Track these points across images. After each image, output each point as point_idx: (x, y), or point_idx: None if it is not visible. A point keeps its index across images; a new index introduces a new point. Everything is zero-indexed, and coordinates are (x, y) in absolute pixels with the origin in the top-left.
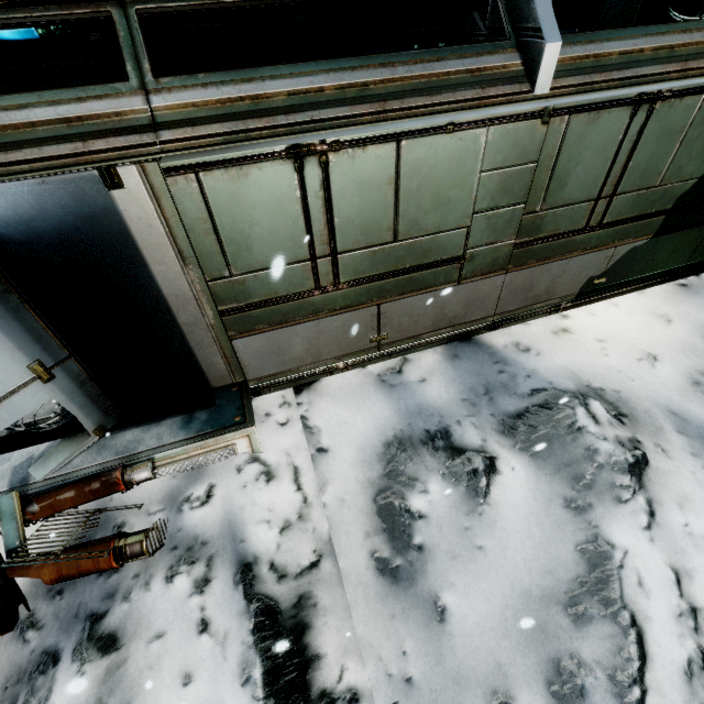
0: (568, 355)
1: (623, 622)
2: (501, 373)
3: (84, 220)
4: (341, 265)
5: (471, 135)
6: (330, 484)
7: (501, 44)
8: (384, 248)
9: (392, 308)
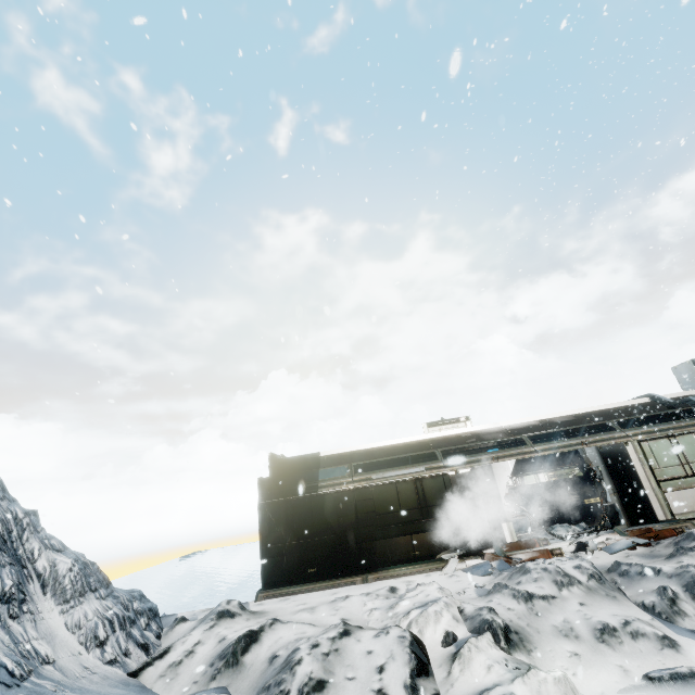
0: None
1: None
2: None
3: (620, 453)
4: (692, 467)
5: None
6: None
7: None
8: None
9: None
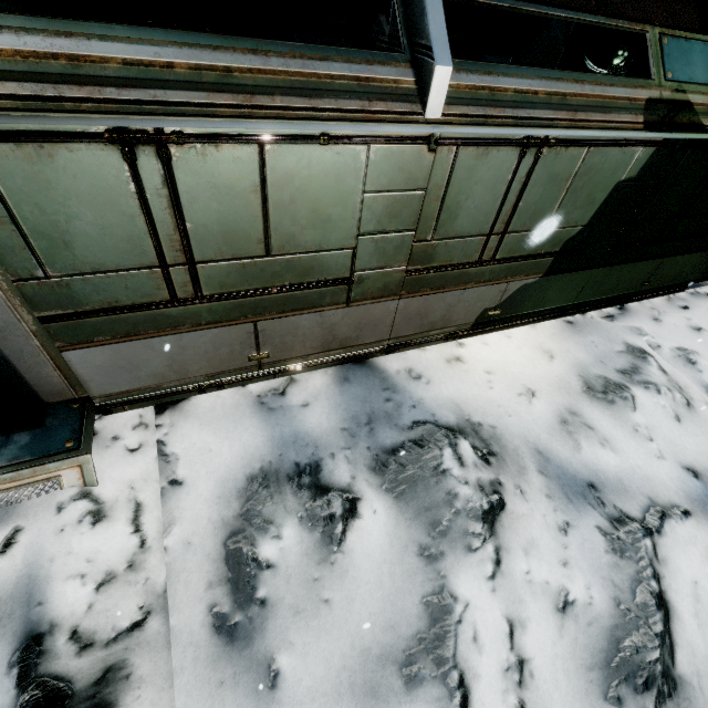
0: (456, 386)
1: (451, 683)
2: (387, 401)
3: None
4: (202, 276)
5: (350, 151)
6: (178, 524)
7: (394, 56)
8: (256, 261)
9: (272, 326)
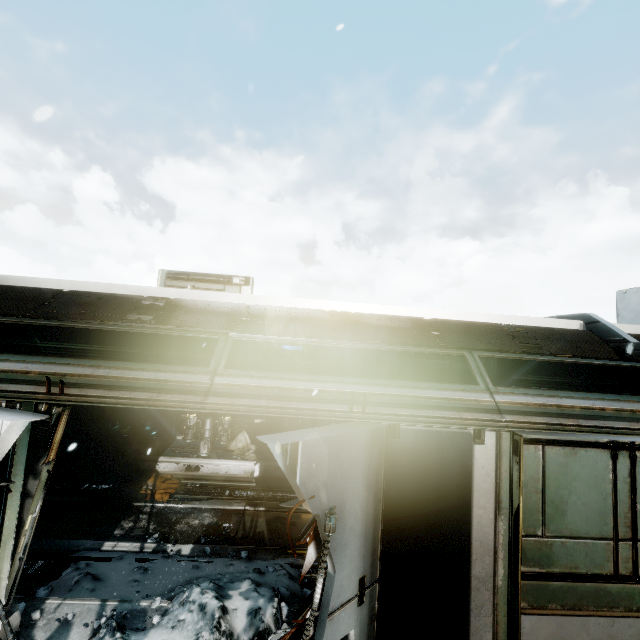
0: None
1: None
2: None
3: (447, 459)
4: (639, 554)
5: None
6: None
7: None
8: None
9: None
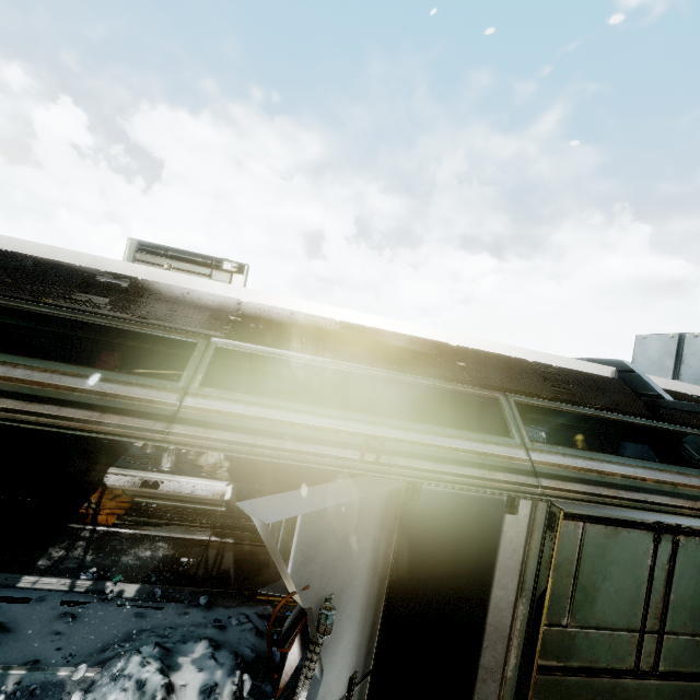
0: None
1: None
2: None
3: (472, 530)
4: (664, 647)
5: None
6: None
7: None
8: None
9: None
